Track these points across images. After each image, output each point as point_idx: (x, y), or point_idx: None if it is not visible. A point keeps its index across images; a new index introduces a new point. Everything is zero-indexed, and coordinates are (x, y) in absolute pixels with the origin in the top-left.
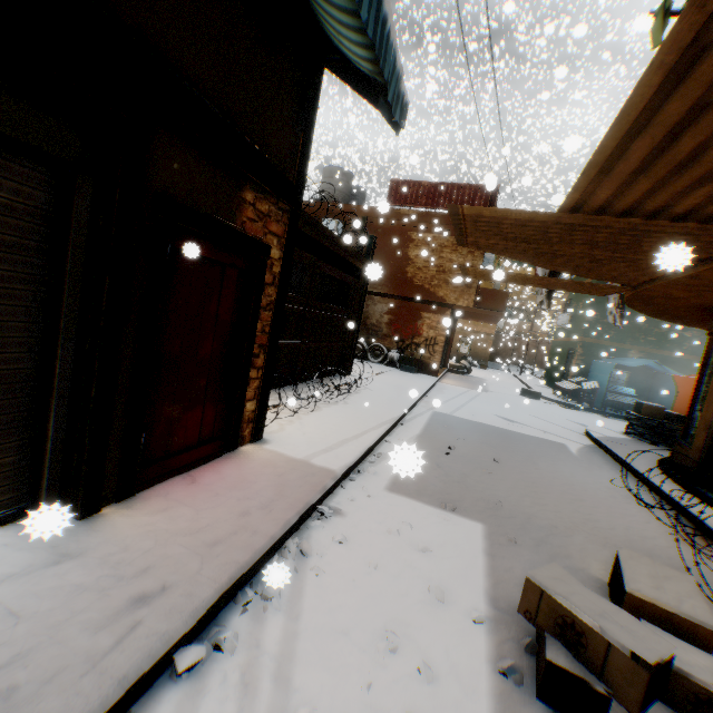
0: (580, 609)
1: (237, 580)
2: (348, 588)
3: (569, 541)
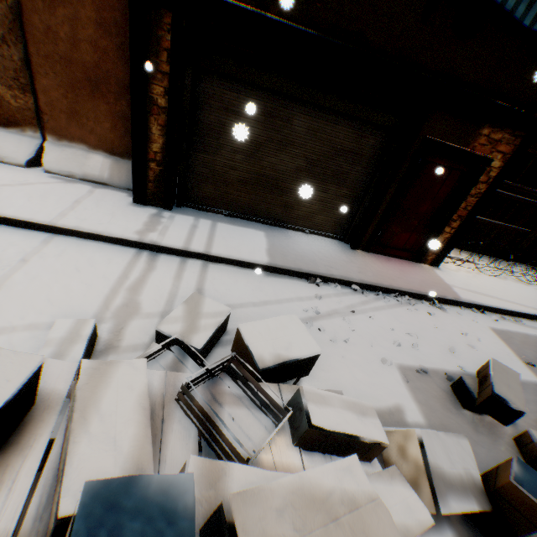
0: (493, 374)
1: (379, 287)
2: (414, 320)
3: None
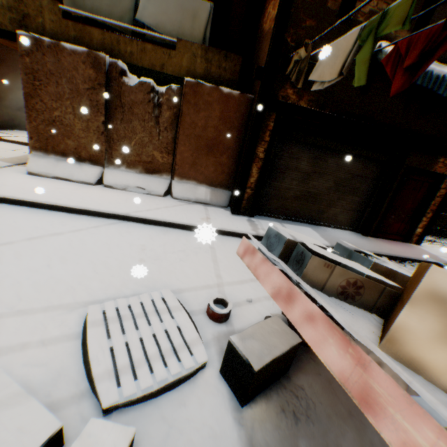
0: None
1: (397, 257)
2: None
3: None
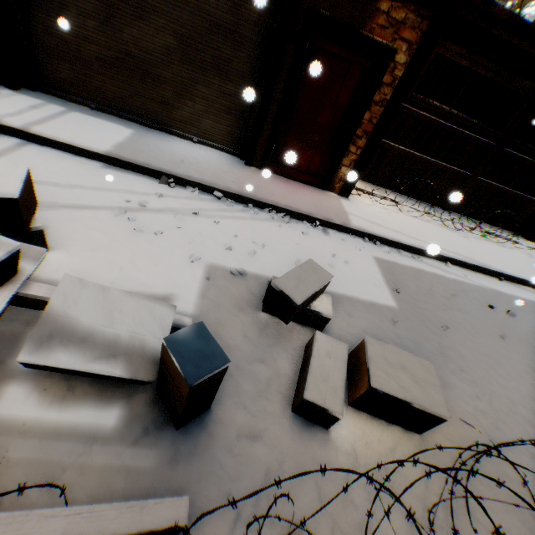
0: (294, 269)
1: (251, 199)
2: (277, 234)
3: (446, 373)
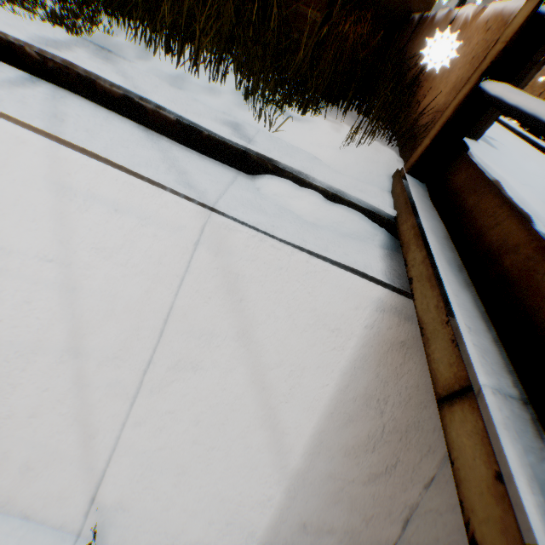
0: None
1: None
2: None
3: None
